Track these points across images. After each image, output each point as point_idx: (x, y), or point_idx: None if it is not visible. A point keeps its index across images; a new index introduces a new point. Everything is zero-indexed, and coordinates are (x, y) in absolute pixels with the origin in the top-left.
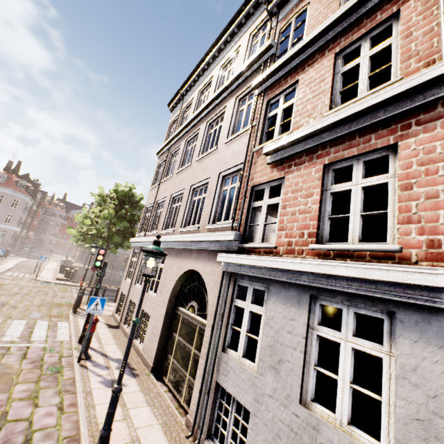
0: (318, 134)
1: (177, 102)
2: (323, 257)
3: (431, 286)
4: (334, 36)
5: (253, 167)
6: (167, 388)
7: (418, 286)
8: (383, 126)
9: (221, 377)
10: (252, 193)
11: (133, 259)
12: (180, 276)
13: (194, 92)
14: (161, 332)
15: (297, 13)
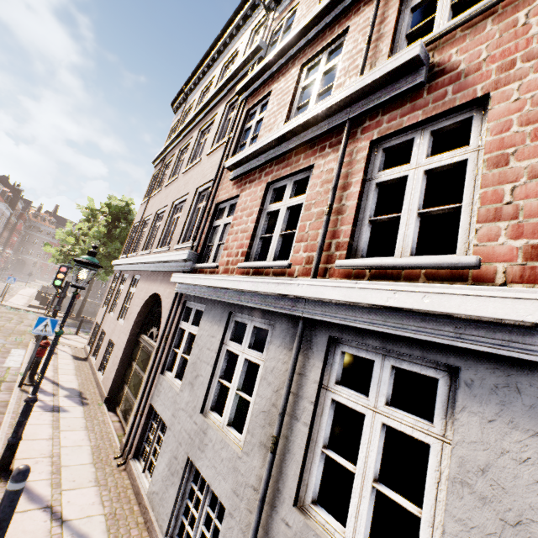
0: (268, 150)
1: (181, 102)
2: (245, 275)
3: (291, 296)
4: (304, 45)
5: (221, 183)
6: (118, 418)
7: (288, 298)
8: (310, 147)
9: (155, 398)
10: (216, 212)
11: (113, 285)
12: (146, 301)
13: (197, 92)
14: (120, 361)
15: (289, 13)
